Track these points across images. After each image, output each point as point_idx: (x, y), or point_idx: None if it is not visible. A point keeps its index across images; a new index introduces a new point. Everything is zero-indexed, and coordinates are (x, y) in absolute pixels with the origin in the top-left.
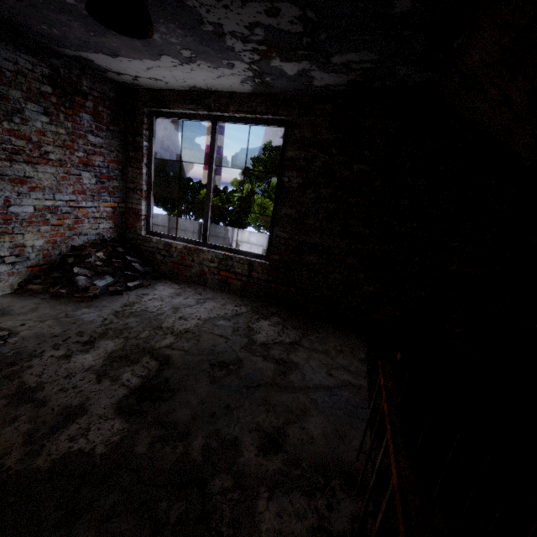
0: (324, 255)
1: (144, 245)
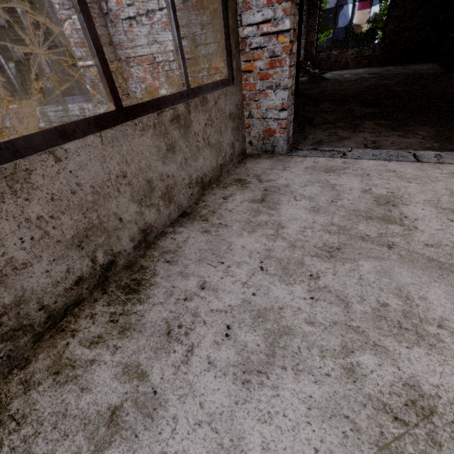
0: (413, 30)
1: (315, 59)
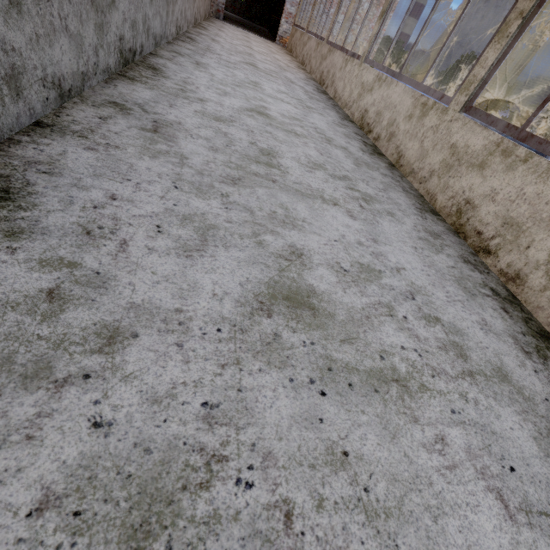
0: (259, 5)
1: None
